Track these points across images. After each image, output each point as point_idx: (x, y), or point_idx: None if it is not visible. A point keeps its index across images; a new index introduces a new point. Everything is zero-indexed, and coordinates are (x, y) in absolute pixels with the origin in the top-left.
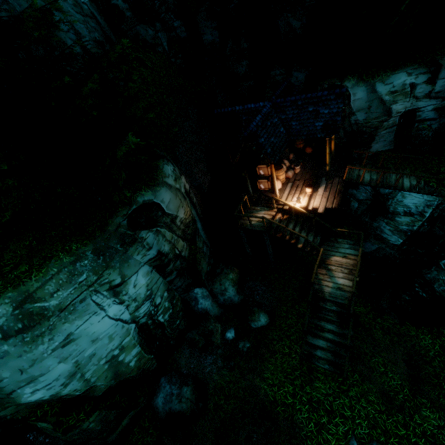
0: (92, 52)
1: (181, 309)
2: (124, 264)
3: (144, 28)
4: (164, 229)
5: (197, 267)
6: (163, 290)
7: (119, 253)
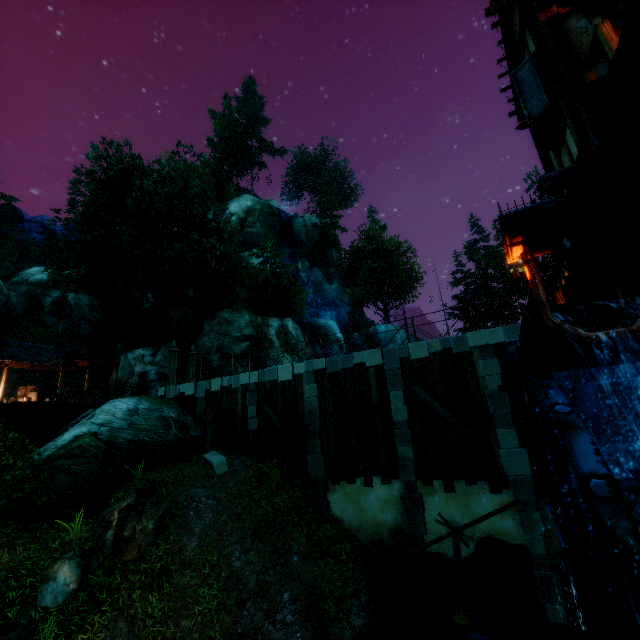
0: None
1: None
2: None
3: (51, 318)
4: None
5: None
6: None
7: None
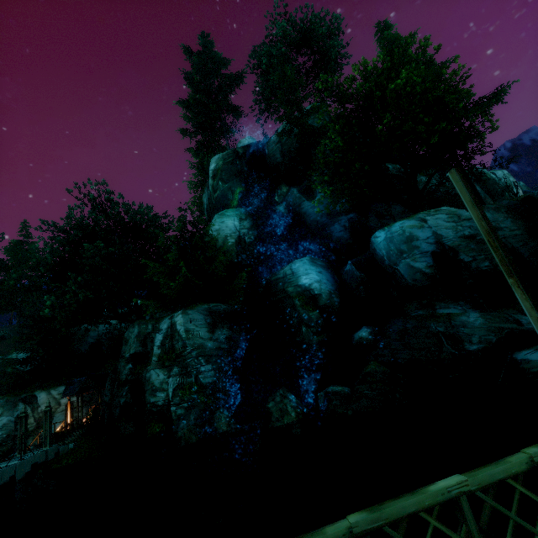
0: (102, 341)
1: (3, 452)
2: (8, 410)
3: None
4: (30, 408)
5: (28, 439)
6: (5, 433)
7: (12, 405)
